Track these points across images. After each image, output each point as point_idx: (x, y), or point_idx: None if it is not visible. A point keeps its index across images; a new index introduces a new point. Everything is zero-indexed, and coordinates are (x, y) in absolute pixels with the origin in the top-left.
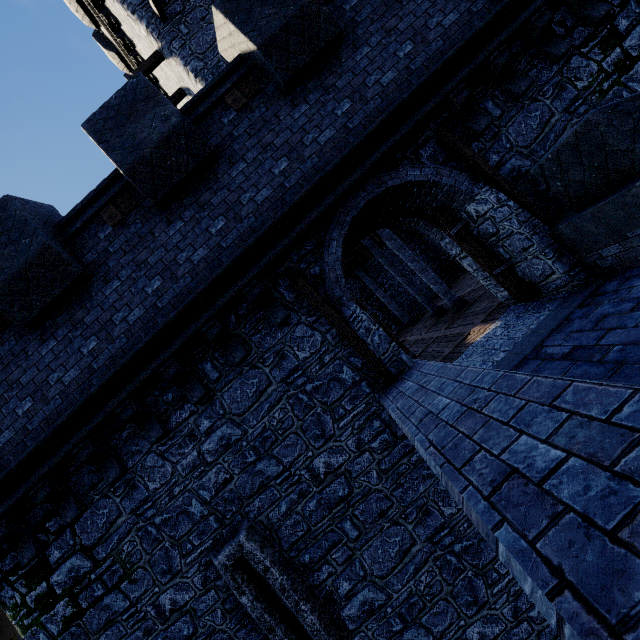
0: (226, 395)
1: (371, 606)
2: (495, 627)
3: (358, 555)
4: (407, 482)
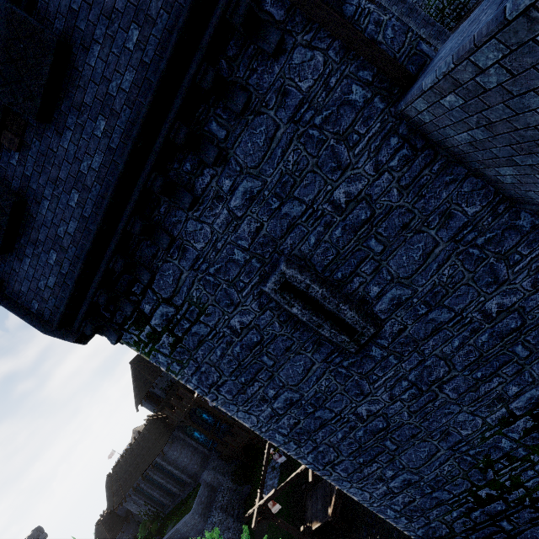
0: (238, 151)
1: (399, 300)
2: (513, 297)
3: (384, 265)
4: (429, 192)
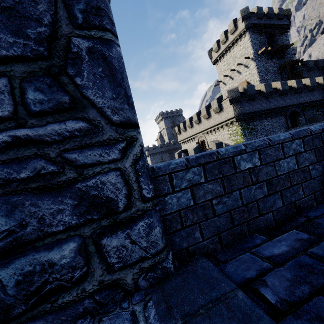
0: (273, 119)
1: None
2: None
3: None
4: None
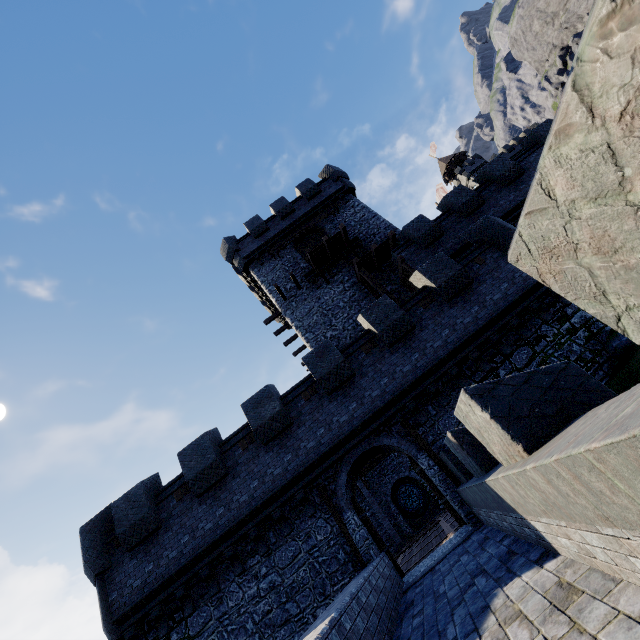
0: (277, 554)
1: None
2: None
3: None
4: None
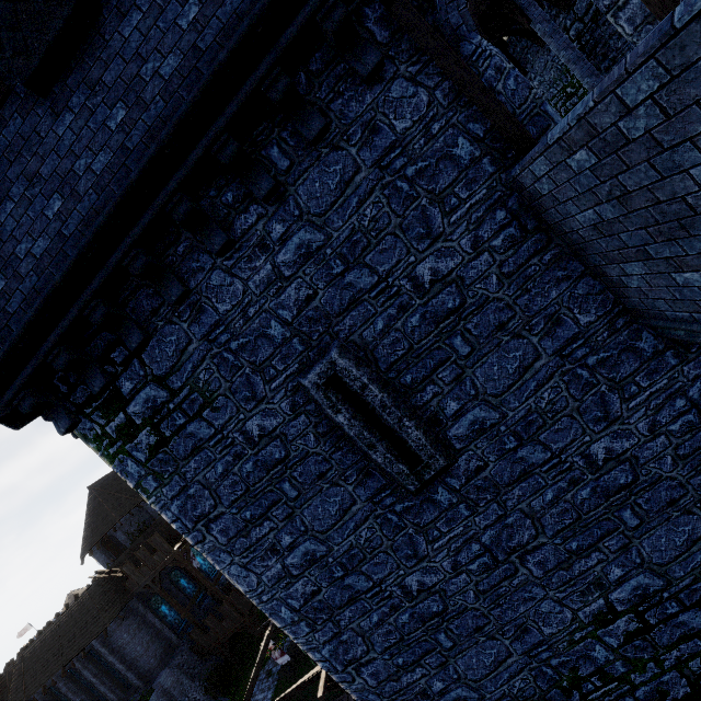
0: (301, 190)
1: (482, 425)
2: (625, 442)
3: (469, 373)
4: (536, 287)
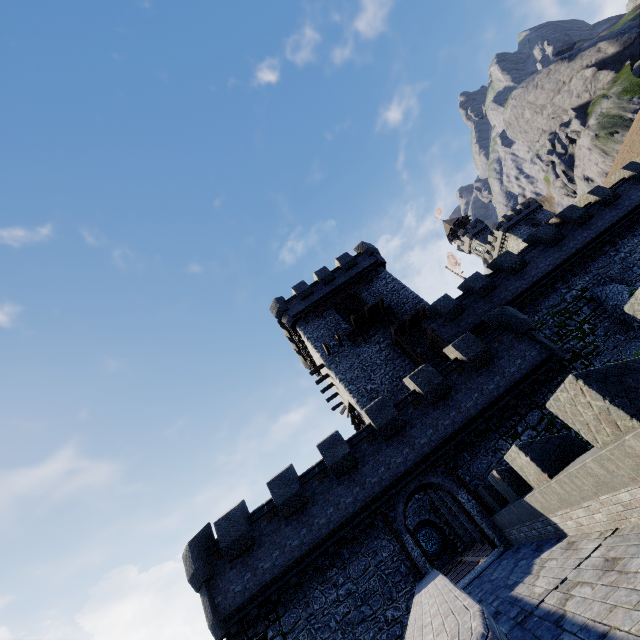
0: (351, 567)
1: None
2: None
3: None
4: None
